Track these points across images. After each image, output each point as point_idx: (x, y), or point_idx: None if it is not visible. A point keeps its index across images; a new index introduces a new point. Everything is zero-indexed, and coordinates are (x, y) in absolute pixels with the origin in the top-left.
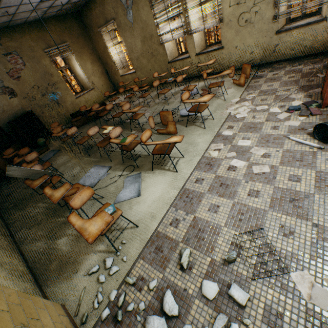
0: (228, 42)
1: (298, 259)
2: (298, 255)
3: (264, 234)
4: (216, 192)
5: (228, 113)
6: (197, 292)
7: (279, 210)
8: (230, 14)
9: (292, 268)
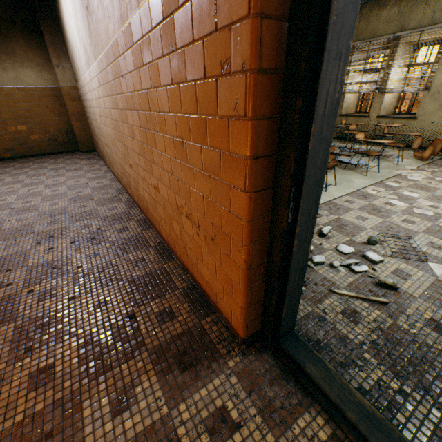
0: (424, 114)
1: (440, 260)
2: (441, 258)
3: (410, 242)
4: (366, 211)
5: (398, 173)
6: (331, 248)
7: (432, 235)
8: (441, 85)
9: (432, 261)
